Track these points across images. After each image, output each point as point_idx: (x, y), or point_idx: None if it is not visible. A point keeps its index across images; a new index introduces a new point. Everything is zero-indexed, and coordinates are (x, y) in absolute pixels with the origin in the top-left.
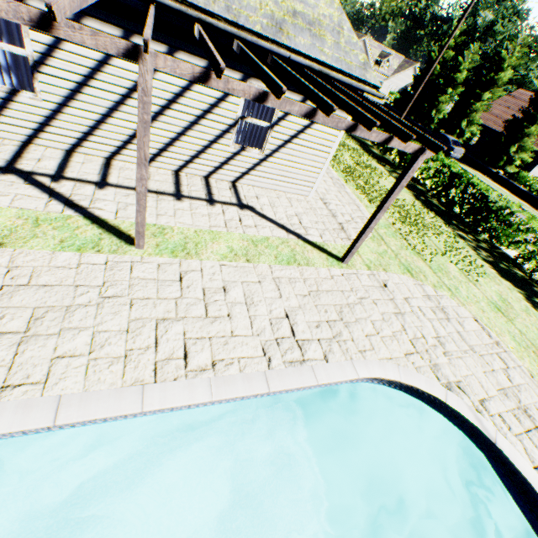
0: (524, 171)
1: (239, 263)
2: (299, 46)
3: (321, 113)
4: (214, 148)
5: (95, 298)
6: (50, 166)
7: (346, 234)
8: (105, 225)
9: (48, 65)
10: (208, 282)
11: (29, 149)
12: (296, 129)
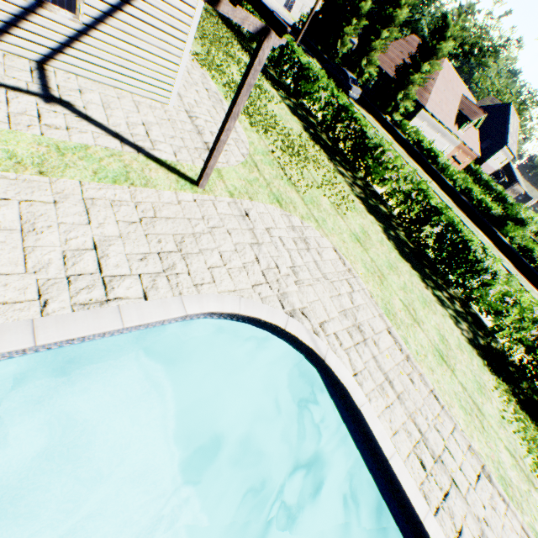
0: (407, 120)
1: (24, 175)
2: None
3: None
4: None
5: None
6: None
7: None
8: None
9: None
10: None
11: None
12: None
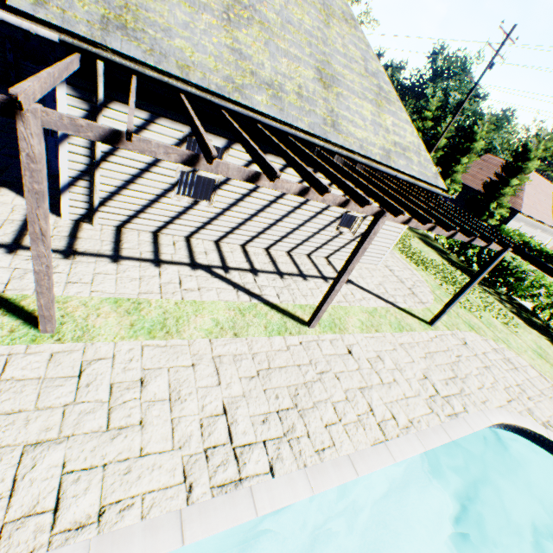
0: (502, 223)
1: (373, 334)
2: (400, 167)
3: (458, 233)
4: (321, 233)
5: (314, 375)
6: (215, 258)
7: (418, 298)
8: (279, 309)
9: (228, 184)
10: (365, 352)
11: (192, 243)
12: None
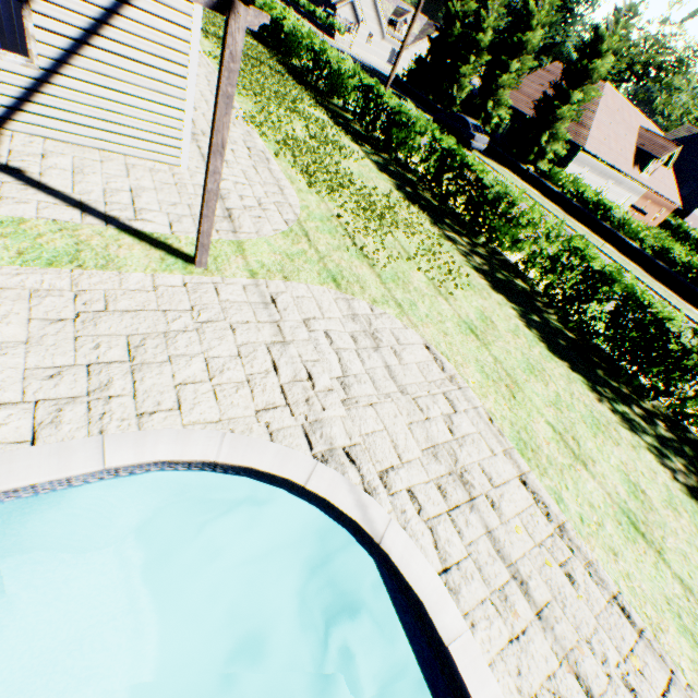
0: (560, 168)
1: None
2: None
3: None
4: None
5: None
6: None
7: (233, 225)
8: None
9: None
10: None
11: None
12: (89, 14)
